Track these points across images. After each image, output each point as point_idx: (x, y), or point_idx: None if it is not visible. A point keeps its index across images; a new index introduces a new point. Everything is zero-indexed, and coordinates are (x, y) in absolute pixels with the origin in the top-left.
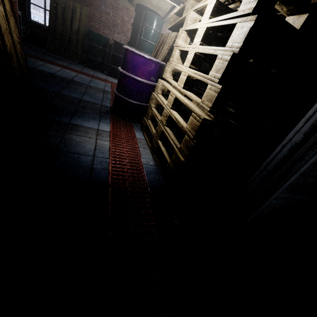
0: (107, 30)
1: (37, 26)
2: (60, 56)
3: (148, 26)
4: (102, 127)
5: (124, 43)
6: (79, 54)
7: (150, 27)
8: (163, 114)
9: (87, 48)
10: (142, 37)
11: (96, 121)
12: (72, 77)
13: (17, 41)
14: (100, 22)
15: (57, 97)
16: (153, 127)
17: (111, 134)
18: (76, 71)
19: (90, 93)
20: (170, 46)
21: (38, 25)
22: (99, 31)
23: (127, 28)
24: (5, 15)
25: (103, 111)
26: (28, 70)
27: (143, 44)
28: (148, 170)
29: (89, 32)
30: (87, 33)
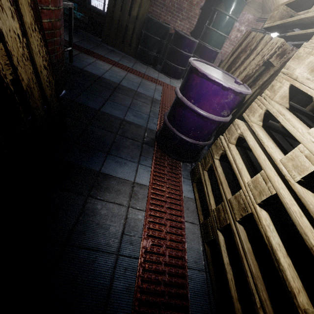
0: (169, 17)
1: (96, 12)
2: (113, 47)
3: (222, 11)
4: (140, 176)
5: (186, 32)
6: (133, 46)
7: (225, 13)
8: (237, 197)
9: (143, 39)
10: (212, 26)
11: (134, 164)
12: (120, 80)
13: (43, 65)
14: (163, 6)
15: (95, 119)
16: (210, 190)
17: (149, 193)
18: (126, 68)
19: (136, 107)
20: (263, 61)
21: (97, 11)
22: (159, 18)
23: (194, 13)
24: (24, 31)
25: (146, 141)
26: (58, 98)
27: (210, 36)
28: (194, 286)
29: (148, 20)
30: (146, 21)
